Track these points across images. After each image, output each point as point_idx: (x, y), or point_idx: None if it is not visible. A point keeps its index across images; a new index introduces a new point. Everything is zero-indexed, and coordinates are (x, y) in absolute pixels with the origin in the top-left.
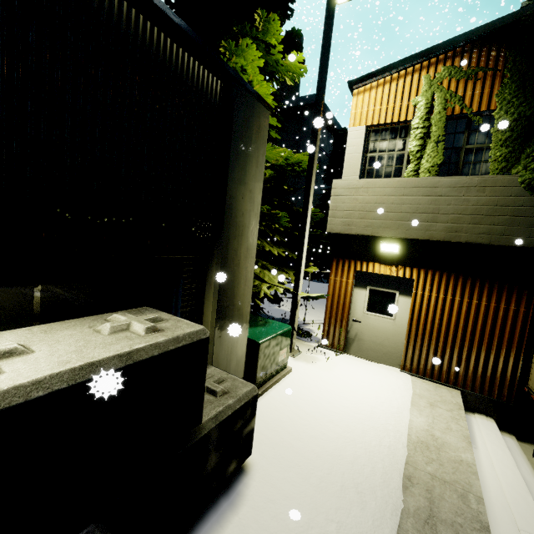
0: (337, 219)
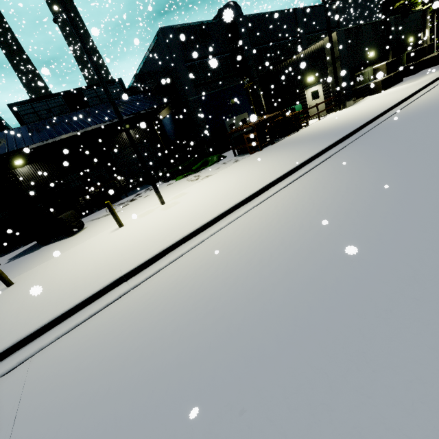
0: None
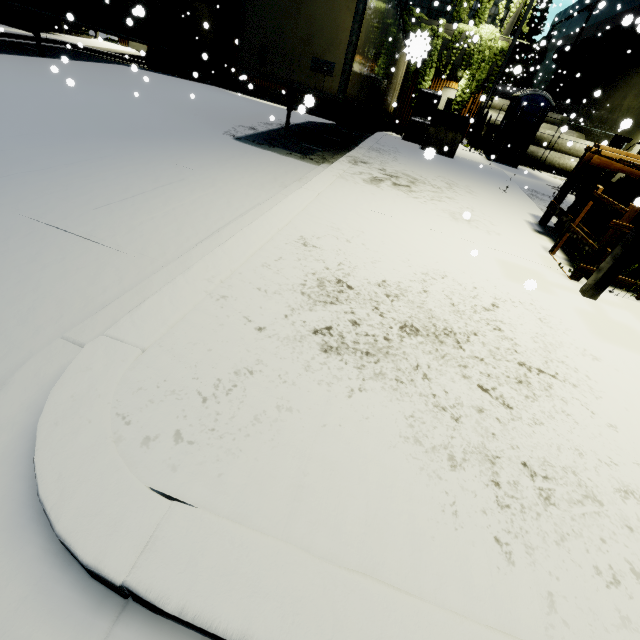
0: None
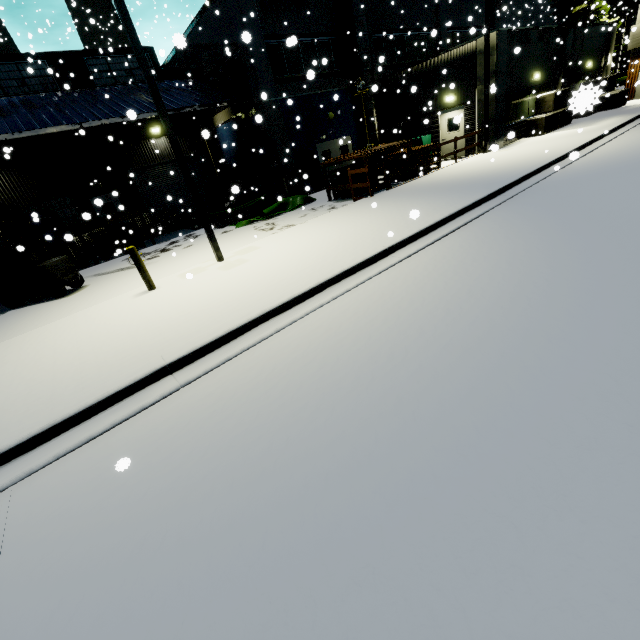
0: (632, 44)
